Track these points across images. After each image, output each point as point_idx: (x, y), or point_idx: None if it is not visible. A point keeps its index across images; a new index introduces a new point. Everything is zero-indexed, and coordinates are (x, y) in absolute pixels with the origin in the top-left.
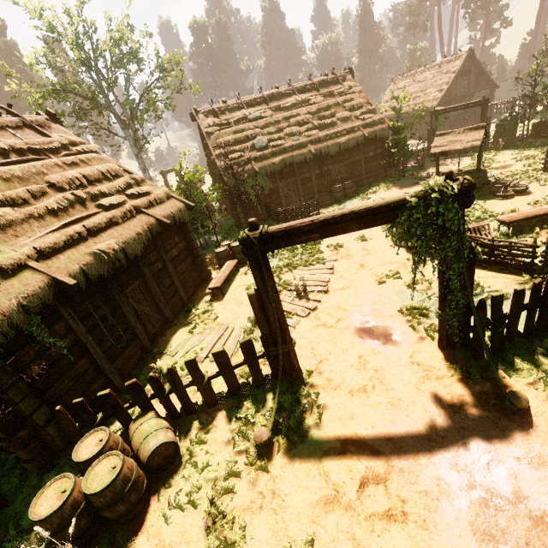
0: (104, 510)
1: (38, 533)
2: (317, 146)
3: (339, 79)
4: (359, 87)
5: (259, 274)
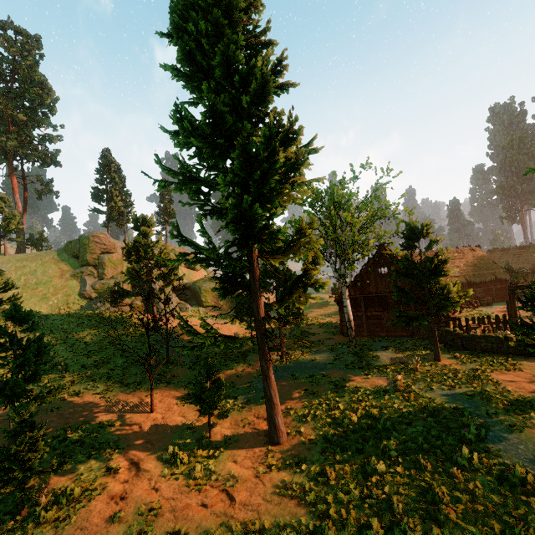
0: (488, 332)
1: (475, 331)
2: (468, 278)
3: (474, 249)
4: (486, 255)
5: (511, 296)
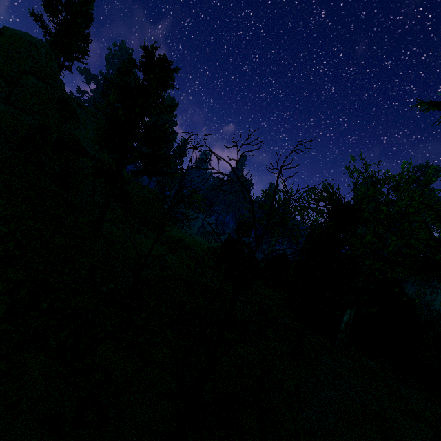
0: None
1: None
2: None
3: None
4: None
5: None
